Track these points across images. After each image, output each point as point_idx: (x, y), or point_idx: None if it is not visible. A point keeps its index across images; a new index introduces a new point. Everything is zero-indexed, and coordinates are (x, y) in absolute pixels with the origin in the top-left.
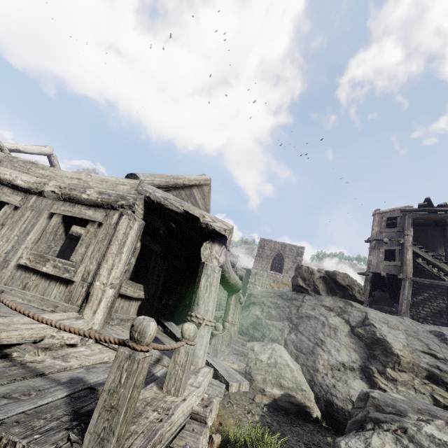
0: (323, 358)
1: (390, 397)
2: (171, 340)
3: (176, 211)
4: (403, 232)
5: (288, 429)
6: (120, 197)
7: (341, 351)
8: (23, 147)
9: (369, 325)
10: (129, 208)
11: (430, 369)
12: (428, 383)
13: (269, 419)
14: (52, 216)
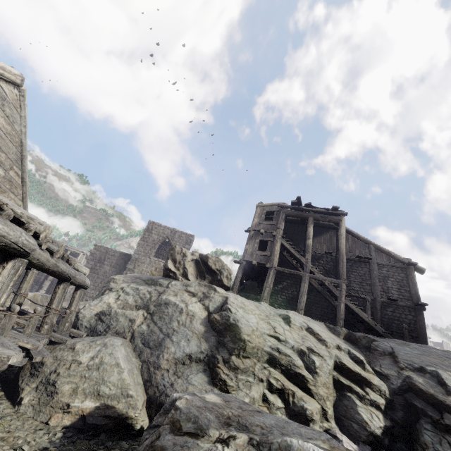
0: (169, 351)
1: (199, 405)
2: None
3: None
4: (277, 225)
5: None
6: None
7: (192, 340)
8: None
9: (226, 310)
10: None
11: (272, 352)
12: (267, 367)
13: None
14: None
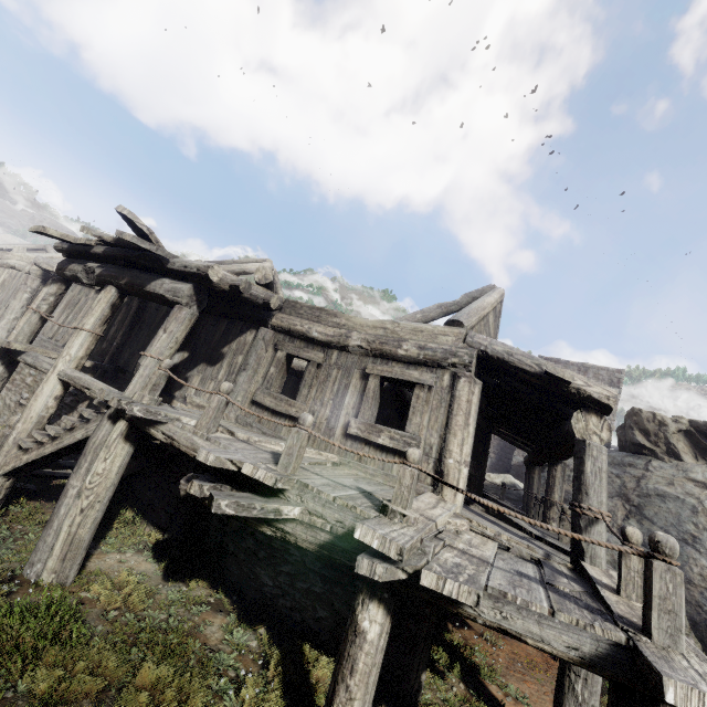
0: (699, 564)
1: None
2: (507, 525)
3: (529, 370)
4: None
5: None
6: (449, 353)
7: None
8: (248, 267)
9: None
10: (463, 368)
11: None
12: None
13: None
14: (366, 376)
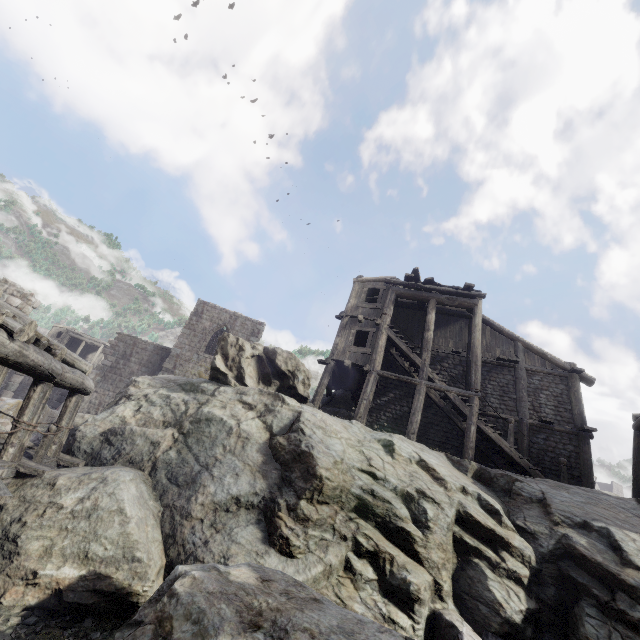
0: (206, 491)
1: (211, 589)
2: None
3: None
4: (383, 309)
5: None
6: None
7: (243, 475)
8: None
9: (296, 430)
10: None
11: (363, 495)
12: (354, 519)
13: None
14: None
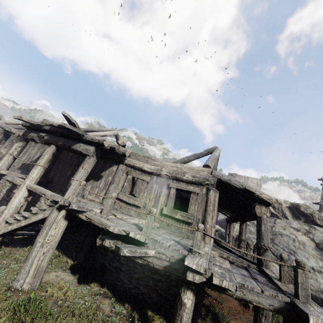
0: None
1: None
2: (227, 251)
3: (238, 187)
4: None
5: None
6: (205, 179)
7: (310, 259)
8: (107, 133)
9: None
10: (211, 186)
11: None
12: None
13: None
14: (169, 188)
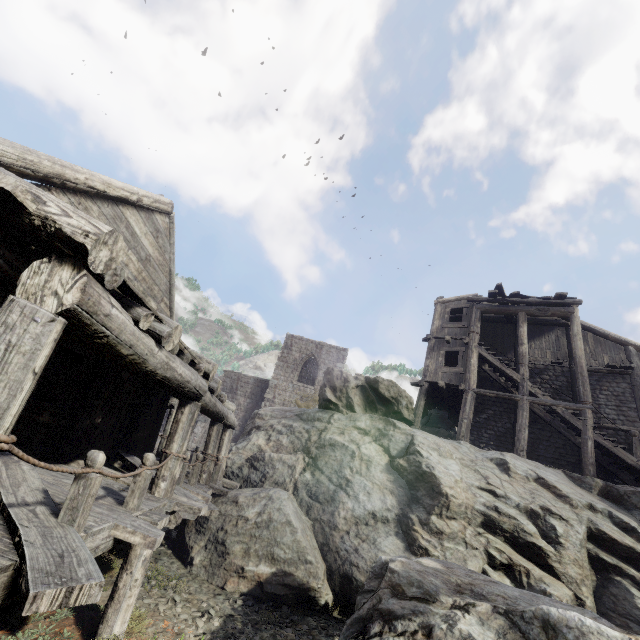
0: (346, 508)
1: (418, 569)
2: None
3: None
4: (469, 328)
5: (269, 635)
6: None
7: (374, 494)
8: None
9: (414, 453)
10: None
11: (487, 512)
12: (482, 533)
13: (241, 621)
14: None
